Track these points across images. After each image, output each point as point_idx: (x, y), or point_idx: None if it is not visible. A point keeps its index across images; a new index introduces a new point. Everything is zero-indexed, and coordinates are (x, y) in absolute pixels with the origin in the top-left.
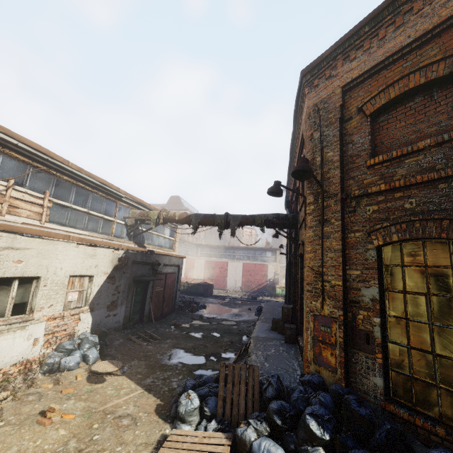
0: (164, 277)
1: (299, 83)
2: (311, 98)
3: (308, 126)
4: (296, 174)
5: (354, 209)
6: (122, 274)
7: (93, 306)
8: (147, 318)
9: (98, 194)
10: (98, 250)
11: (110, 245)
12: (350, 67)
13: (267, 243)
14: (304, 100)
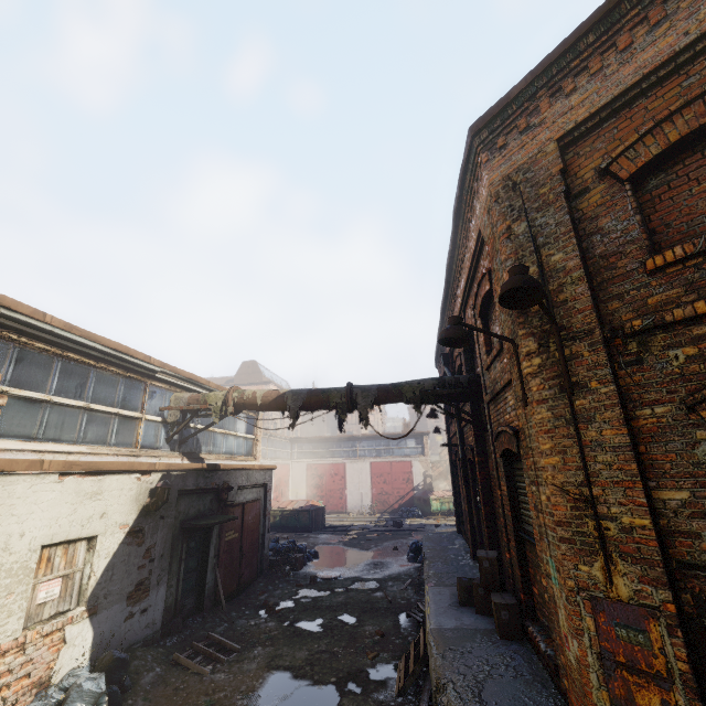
0: (240, 511)
1: (467, 147)
2: (496, 167)
3: (497, 215)
4: (505, 298)
5: (637, 357)
6: (159, 522)
7: (95, 602)
8: (211, 601)
9: (109, 370)
10: (106, 480)
11: (131, 467)
12: (567, 105)
13: (405, 425)
14: (477, 177)
